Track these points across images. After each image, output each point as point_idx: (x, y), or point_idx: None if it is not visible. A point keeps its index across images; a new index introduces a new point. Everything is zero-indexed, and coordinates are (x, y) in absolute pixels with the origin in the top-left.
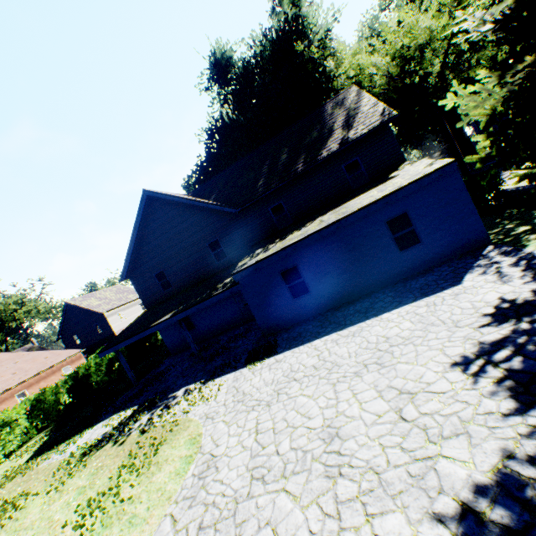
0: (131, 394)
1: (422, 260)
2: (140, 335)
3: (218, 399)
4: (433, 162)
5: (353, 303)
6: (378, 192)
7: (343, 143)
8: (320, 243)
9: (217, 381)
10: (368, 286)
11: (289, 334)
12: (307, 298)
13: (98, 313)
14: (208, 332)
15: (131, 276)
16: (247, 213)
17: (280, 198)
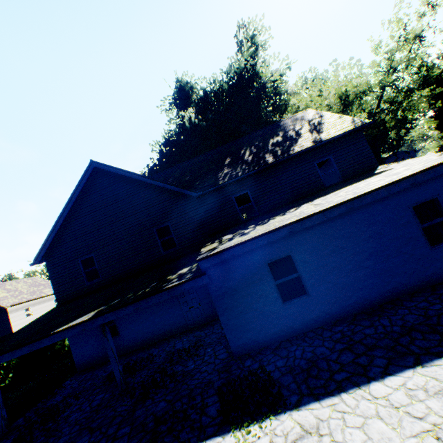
0: None
1: None
2: (33, 345)
3: None
4: None
5: (378, 314)
6: (386, 176)
7: (317, 141)
8: (325, 226)
9: None
10: (390, 290)
11: (287, 360)
12: (304, 302)
13: None
14: (135, 341)
15: (49, 260)
16: (208, 199)
17: (246, 187)
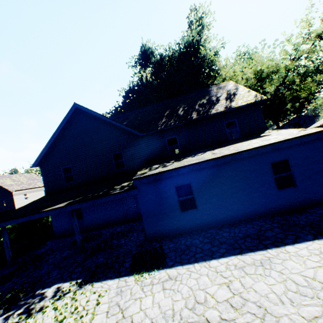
0: (0, 274)
1: (294, 200)
2: (30, 216)
3: (95, 321)
4: (304, 129)
5: (235, 226)
6: (261, 141)
7: (228, 108)
8: (214, 168)
9: (96, 287)
10: (248, 213)
11: (175, 244)
12: (194, 213)
13: (8, 190)
14: (92, 223)
15: (42, 165)
16: (149, 138)
17: (175, 133)
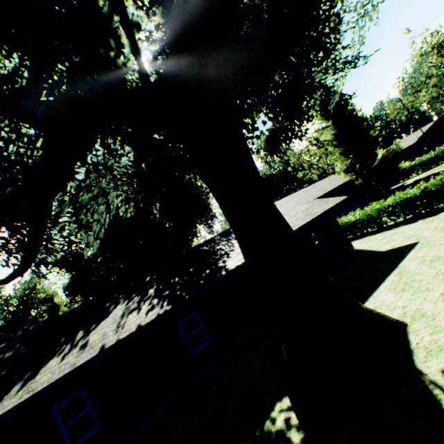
0: None
1: None
2: None
3: None
4: None
5: None
6: None
7: None
8: None
9: None
10: None
11: None
12: None
13: None
14: None
15: None
16: None
17: None
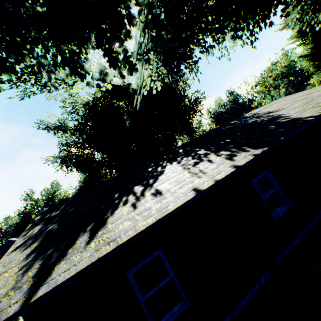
0: None
1: None
2: None
3: None
4: None
5: None
6: None
7: None
8: None
9: None
10: None
11: None
12: None
13: None
14: None
15: None
16: None
17: None
